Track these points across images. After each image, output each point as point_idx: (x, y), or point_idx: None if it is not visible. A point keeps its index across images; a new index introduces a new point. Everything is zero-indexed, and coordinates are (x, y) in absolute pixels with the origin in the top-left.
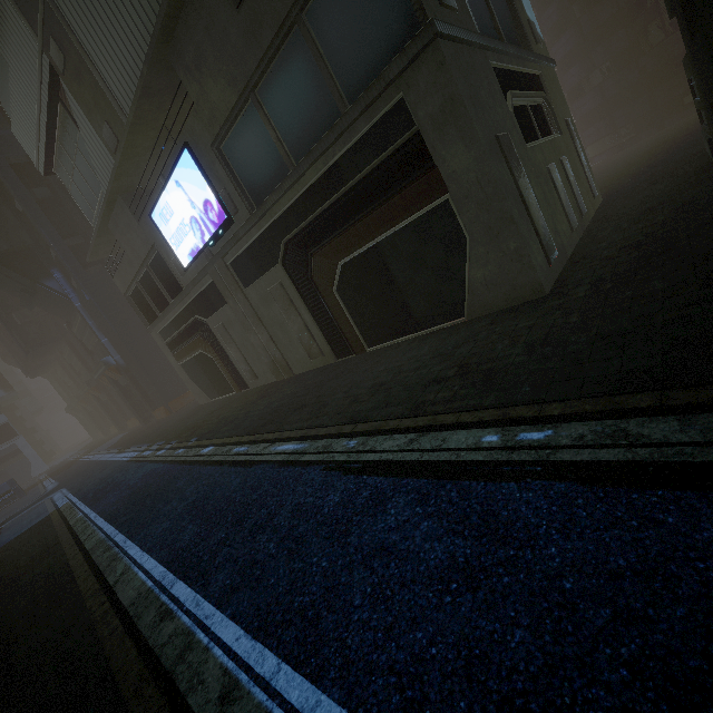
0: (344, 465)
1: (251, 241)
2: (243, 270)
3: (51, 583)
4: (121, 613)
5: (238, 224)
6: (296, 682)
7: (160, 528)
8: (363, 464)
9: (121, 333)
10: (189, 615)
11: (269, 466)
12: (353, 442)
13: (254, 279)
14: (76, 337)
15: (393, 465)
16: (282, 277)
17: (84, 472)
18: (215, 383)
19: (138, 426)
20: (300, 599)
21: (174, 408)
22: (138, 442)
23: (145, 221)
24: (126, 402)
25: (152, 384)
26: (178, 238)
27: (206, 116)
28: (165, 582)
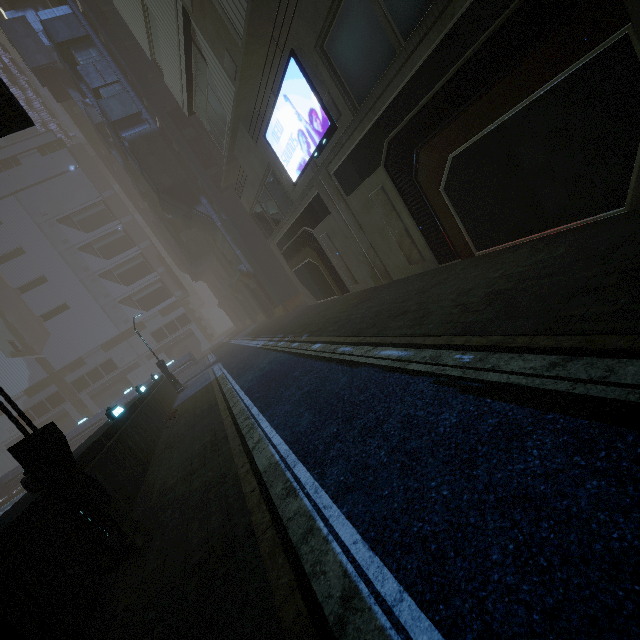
0: (459, 381)
1: (353, 146)
2: (345, 178)
3: (213, 435)
4: (258, 476)
5: (341, 129)
6: (423, 625)
7: (283, 410)
8: (484, 384)
9: (249, 246)
10: (310, 499)
11: (373, 369)
12: (468, 357)
13: (355, 186)
14: (219, 250)
15: (528, 392)
16: (383, 181)
17: (231, 353)
18: (321, 288)
19: (264, 320)
20: (419, 525)
21: (289, 307)
22: (265, 333)
23: (261, 142)
24: (255, 301)
25: (272, 288)
26: (288, 155)
27: (310, 12)
28: (289, 460)
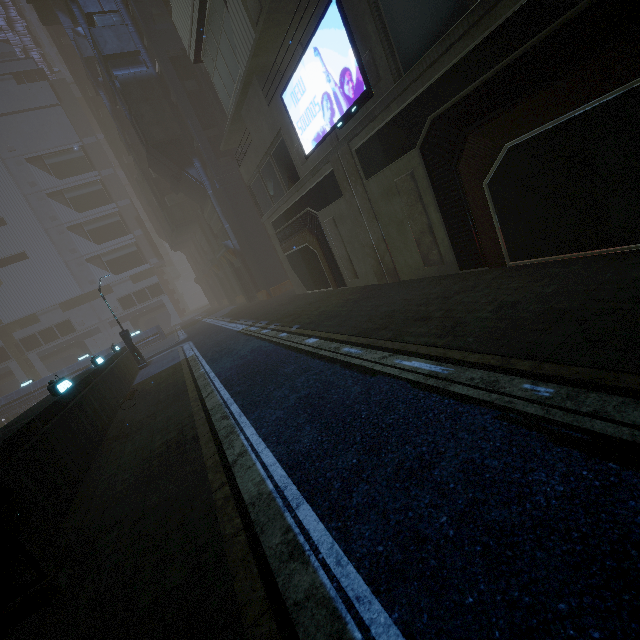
0: (545, 424)
1: (387, 119)
2: (368, 157)
3: (180, 431)
4: (242, 509)
5: (376, 98)
6: None
7: (274, 415)
8: (593, 436)
9: (240, 221)
10: (330, 575)
11: (397, 383)
12: (546, 390)
13: (379, 168)
14: (206, 221)
15: None
16: (415, 166)
17: (204, 332)
18: (314, 277)
19: (244, 302)
20: None
21: (273, 293)
22: (245, 317)
23: (275, 103)
24: (237, 281)
25: (258, 270)
26: (305, 121)
27: None
28: (288, 494)
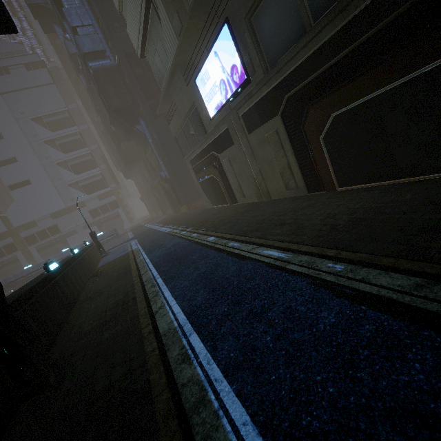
0: (334, 286)
1: (260, 97)
2: (249, 120)
3: (125, 295)
4: (158, 338)
5: (253, 83)
6: None
7: (183, 284)
8: (357, 292)
9: (170, 159)
10: (202, 369)
11: (258, 264)
12: (339, 267)
13: (256, 127)
14: (147, 159)
15: (401, 306)
16: (278, 126)
17: (145, 233)
18: (217, 197)
19: (172, 213)
20: (307, 419)
21: (191, 207)
22: (172, 223)
23: (191, 85)
24: (168, 199)
25: (181, 192)
26: (210, 97)
27: None
28: (185, 328)
